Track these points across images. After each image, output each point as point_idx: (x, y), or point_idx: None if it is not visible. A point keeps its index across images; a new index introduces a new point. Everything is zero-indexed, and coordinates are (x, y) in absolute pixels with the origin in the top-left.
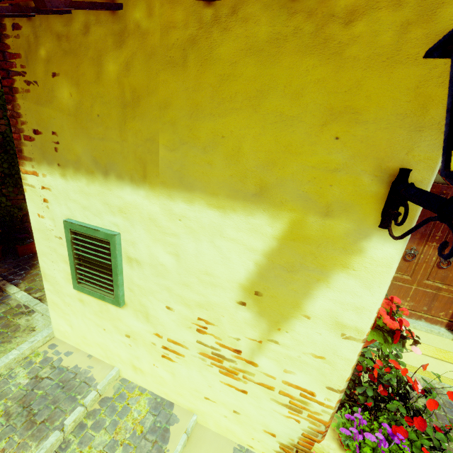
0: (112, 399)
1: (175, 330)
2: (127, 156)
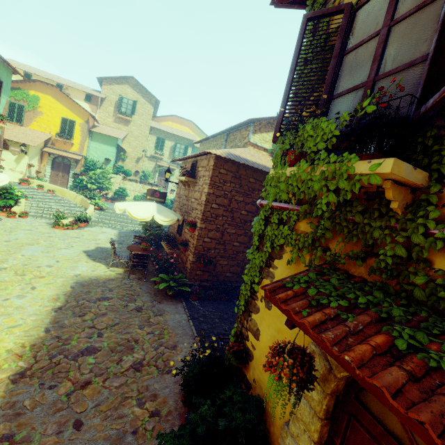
0: None
1: (5, 166)
2: None
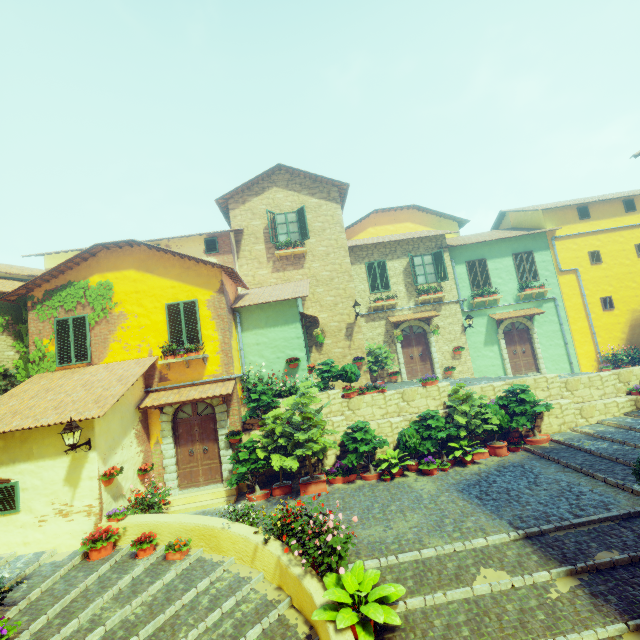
0: (13, 560)
1: (44, 509)
2: (23, 455)
